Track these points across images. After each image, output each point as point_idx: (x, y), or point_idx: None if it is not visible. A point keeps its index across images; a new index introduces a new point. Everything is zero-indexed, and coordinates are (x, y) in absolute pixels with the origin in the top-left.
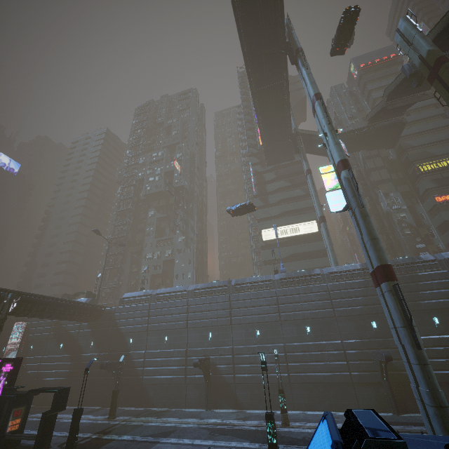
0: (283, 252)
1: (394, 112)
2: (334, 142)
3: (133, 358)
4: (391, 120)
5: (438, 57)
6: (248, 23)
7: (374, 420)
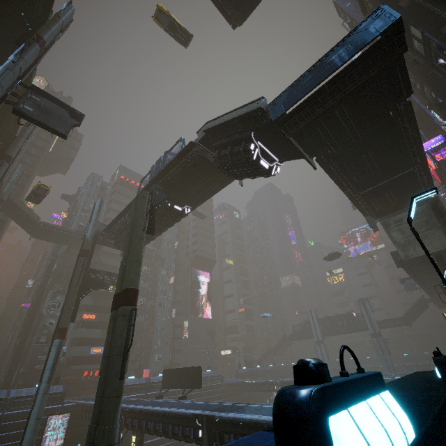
0: None
1: None
2: None
3: None
4: None
5: (85, 249)
6: None
7: None
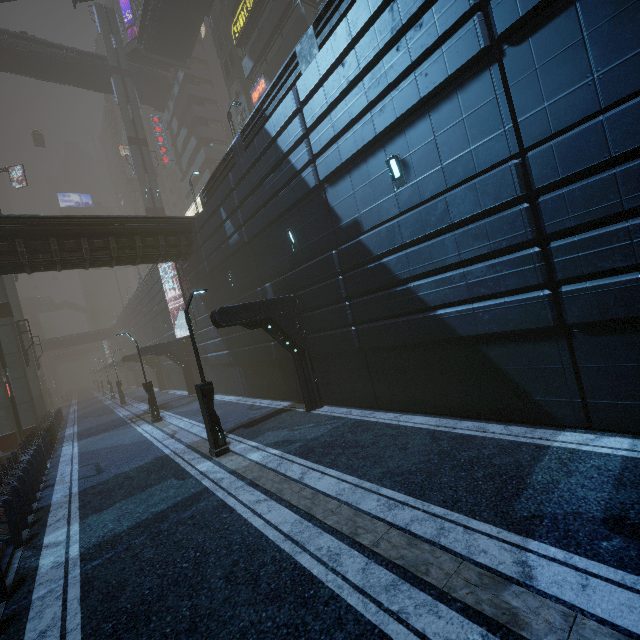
0: None
1: None
2: None
3: None
4: None
5: None
6: None
7: None
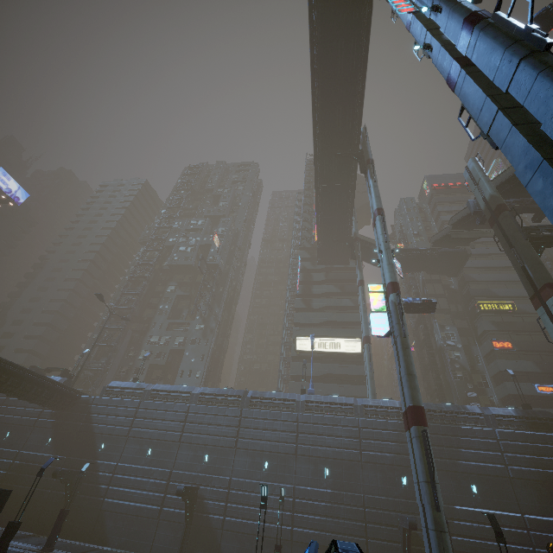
0: (317, 369)
1: (459, 241)
2: (387, 262)
3: (99, 470)
4: (455, 248)
5: (499, 204)
6: (324, 124)
7: (352, 547)
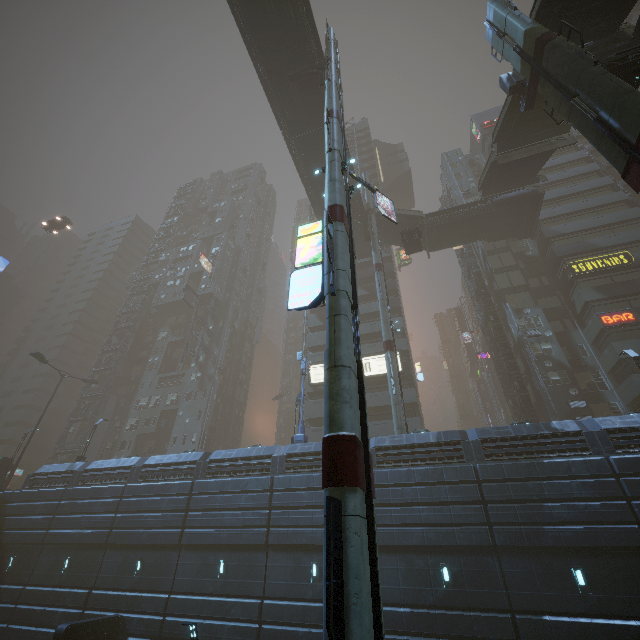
0: None
1: (519, 174)
2: (328, 179)
3: None
4: (519, 190)
5: (539, 35)
6: (254, 27)
7: None
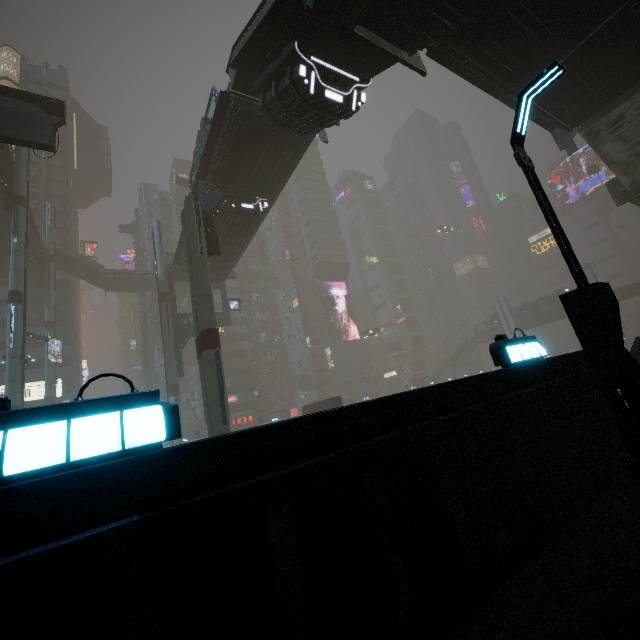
0: None
1: None
2: (9, 378)
3: None
4: None
5: (162, 292)
6: None
7: None
